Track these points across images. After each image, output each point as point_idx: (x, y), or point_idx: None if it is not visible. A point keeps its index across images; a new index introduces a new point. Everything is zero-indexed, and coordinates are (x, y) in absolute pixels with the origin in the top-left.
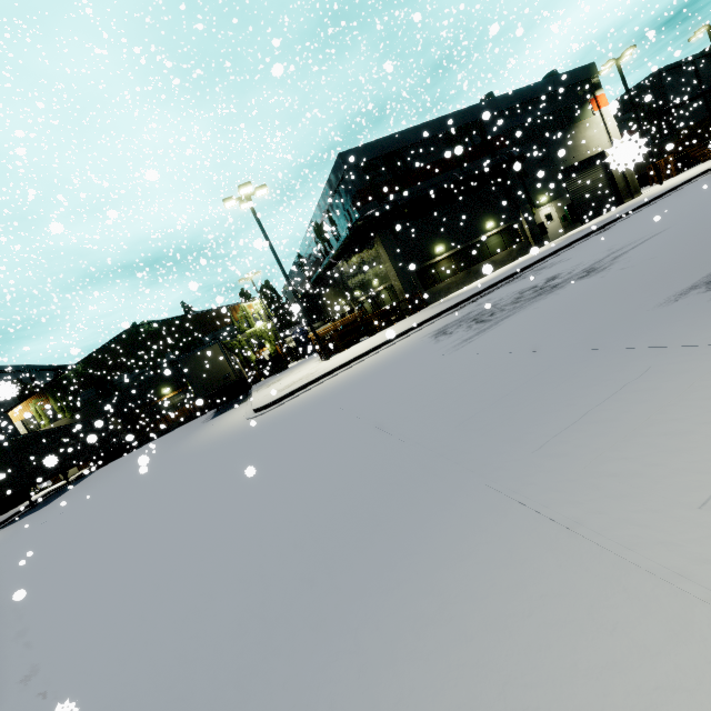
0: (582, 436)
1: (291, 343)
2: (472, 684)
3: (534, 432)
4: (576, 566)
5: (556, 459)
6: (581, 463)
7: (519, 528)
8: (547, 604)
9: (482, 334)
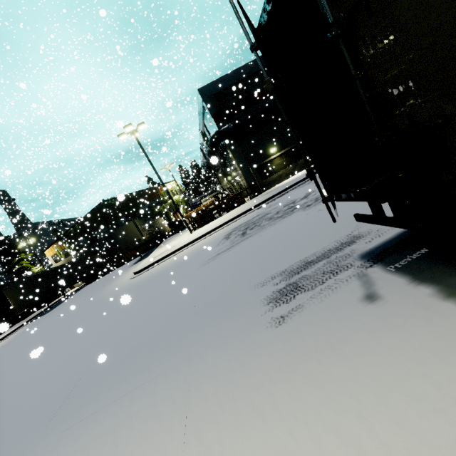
0: (77, 432)
1: None
2: None
3: (86, 408)
4: None
5: (52, 449)
6: None
7: None
8: None
9: (223, 254)
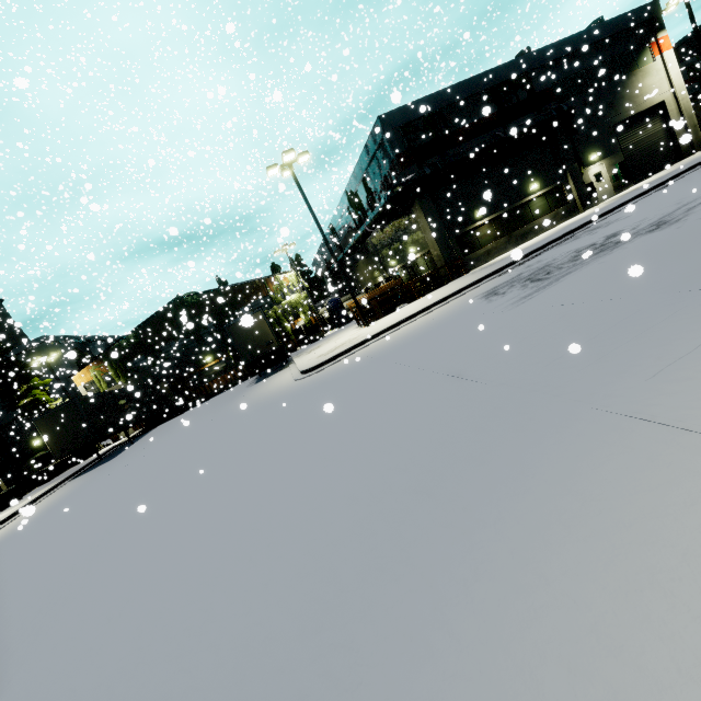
0: None
1: (324, 314)
2: (646, 557)
3: (642, 364)
4: None
5: (677, 383)
6: None
7: (653, 440)
8: None
9: (543, 291)
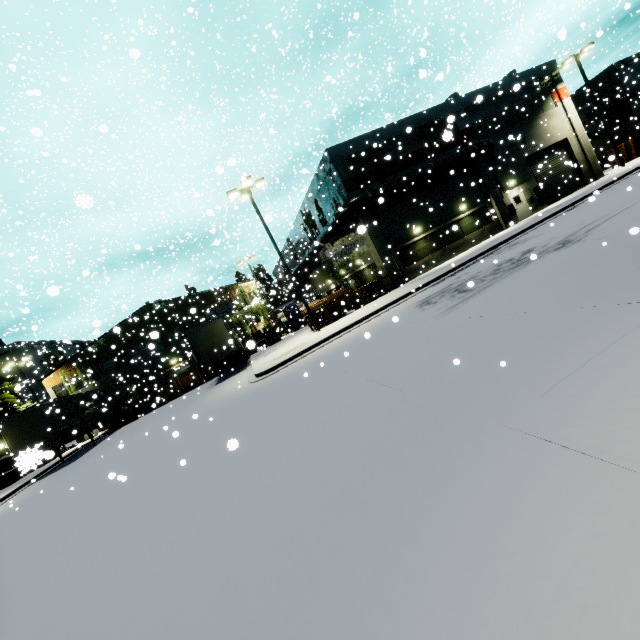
0: (589, 379)
1: (283, 318)
2: (524, 589)
3: (539, 379)
4: (607, 487)
5: (566, 400)
6: (593, 402)
7: (541, 458)
8: (585, 520)
9: (467, 302)
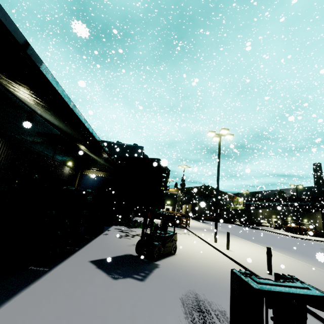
0: None
1: None
2: None
3: None
4: None
5: None
6: None
7: None
8: None
9: None
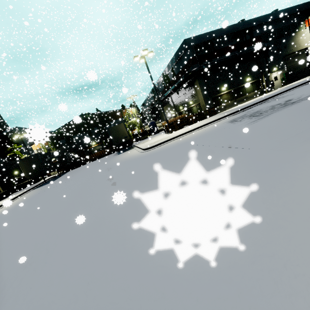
0: None
1: (147, 128)
2: None
3: None
4: None
5: None
6: None
7: None
8: None
9: (262, 119)
